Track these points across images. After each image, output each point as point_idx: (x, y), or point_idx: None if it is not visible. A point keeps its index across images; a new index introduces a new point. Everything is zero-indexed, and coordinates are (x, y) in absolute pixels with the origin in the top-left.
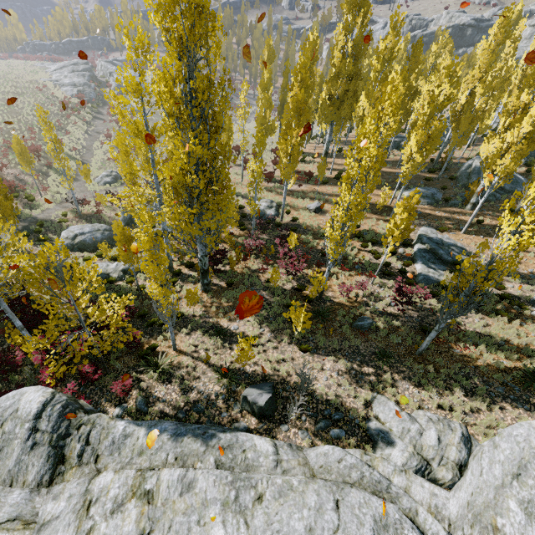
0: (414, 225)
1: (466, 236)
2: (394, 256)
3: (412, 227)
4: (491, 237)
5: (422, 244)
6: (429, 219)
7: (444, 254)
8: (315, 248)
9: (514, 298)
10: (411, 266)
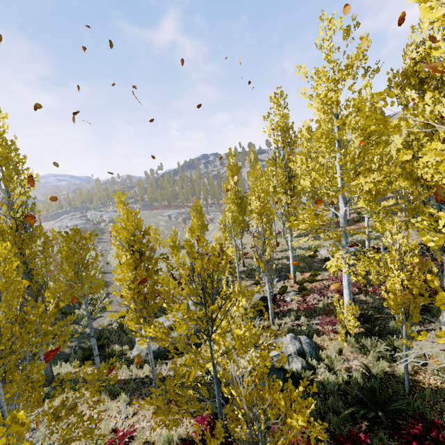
0: None
1: None
2: None
3: None
4: None
5: None
6: None
7: None
8: None
9: None
10: None
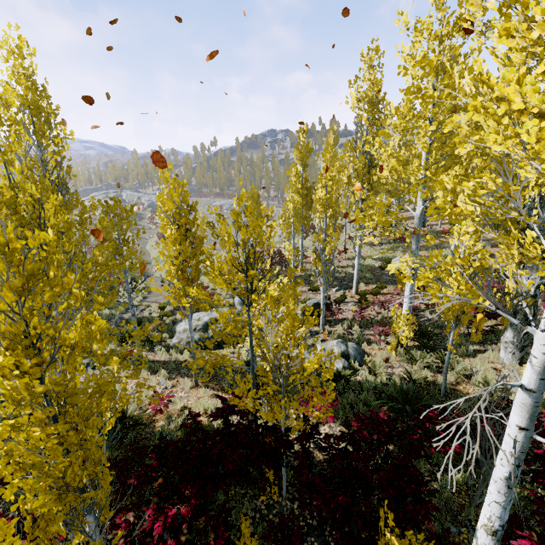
0: None
1: None
2: None
3: None
4: None
5: None
6: None
7: None
8: None
9: None
10: None
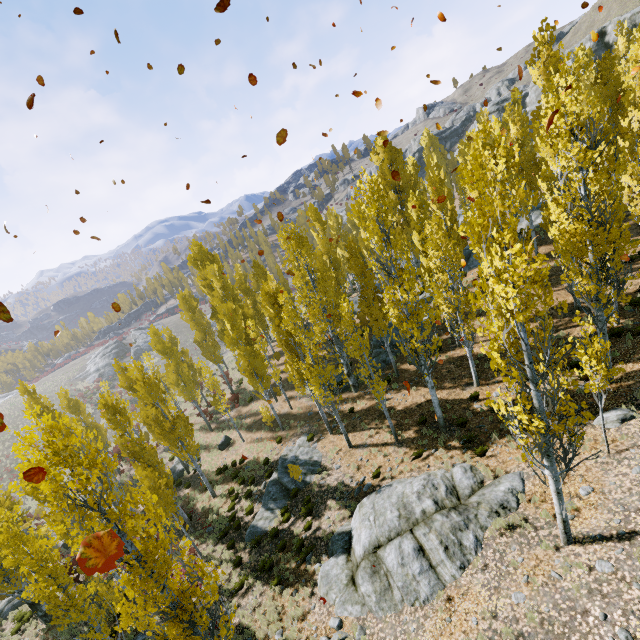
0: (296, 436)
1: (331, 439)
2: (248, 499)
3: (292, 441)
4: (354, 432)
5: (276, 472)
6: (313, 421)
7: (288, 482)
8: (193, 508)
9: (318, 539)
10: (258, 509)
